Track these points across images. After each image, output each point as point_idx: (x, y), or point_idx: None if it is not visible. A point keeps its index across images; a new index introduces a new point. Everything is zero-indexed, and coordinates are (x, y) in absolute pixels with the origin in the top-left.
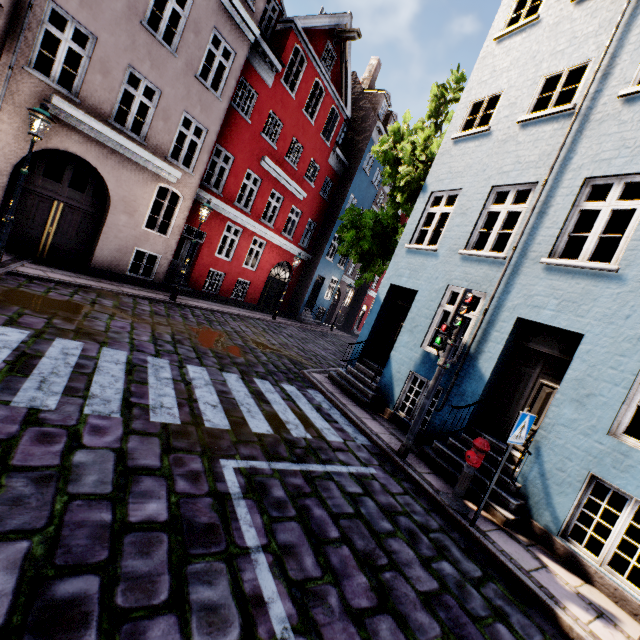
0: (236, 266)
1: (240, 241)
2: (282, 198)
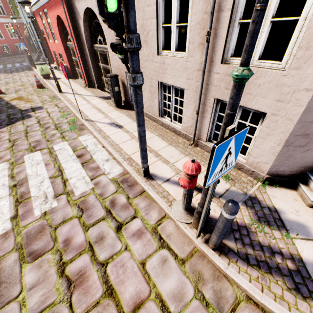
0: (9, 40)
1: (1, 29)
2: (0, 0)
